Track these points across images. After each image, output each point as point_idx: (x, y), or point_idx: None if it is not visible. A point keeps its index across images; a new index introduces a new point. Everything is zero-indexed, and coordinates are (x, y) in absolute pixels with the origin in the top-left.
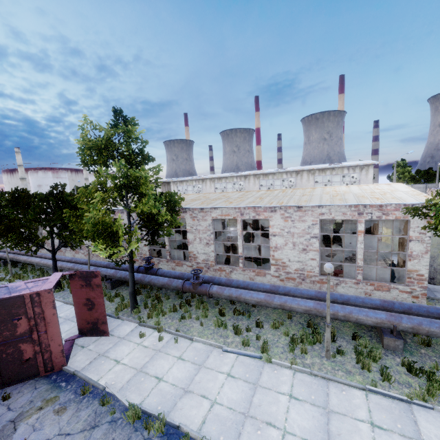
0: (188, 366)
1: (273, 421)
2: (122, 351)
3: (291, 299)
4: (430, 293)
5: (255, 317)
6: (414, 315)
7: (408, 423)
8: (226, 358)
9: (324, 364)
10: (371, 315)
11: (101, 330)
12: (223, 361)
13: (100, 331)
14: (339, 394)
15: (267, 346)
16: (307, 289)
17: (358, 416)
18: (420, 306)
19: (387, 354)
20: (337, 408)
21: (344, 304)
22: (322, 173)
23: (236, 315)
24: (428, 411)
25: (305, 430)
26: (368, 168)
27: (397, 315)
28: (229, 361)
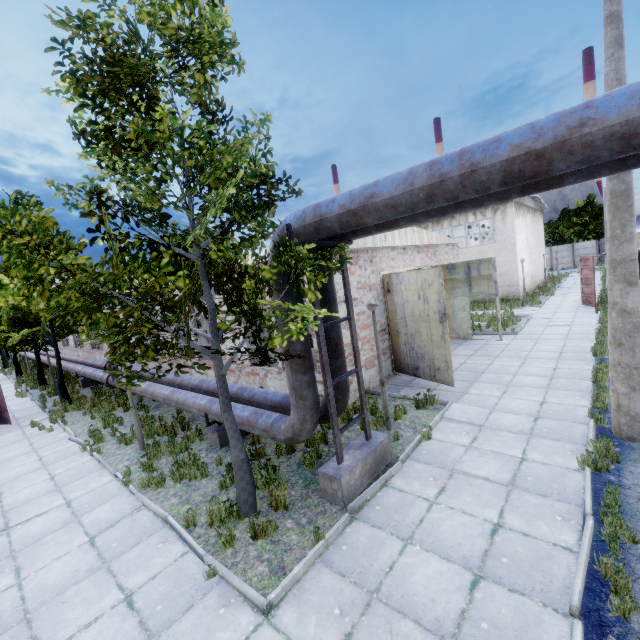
0: (26, 450)
1: (6, 492)
2: (3, 437)
3: (160, 387)
4: (395, 389)
5: (152, 413)
6: (256, 404)
7: (97, 505)
8: (63, 445)
9: (129, 454)
10: (197, 401)
11: (5, 418)
12: (56, 448)
13: (5, 419)
14: (90, 479)
15: (100, 435)
16: (197, 378)
17: (71, 495)
18: (264, 392)
19: (203, 449)
20: (69, 488)
21: (213, 394)
22: (438, 226)
23: (139, 410)
24: (130, 497)
25: (14, 500)
26: (505, 208)
27: (216, 400)
28: (60, 448)
